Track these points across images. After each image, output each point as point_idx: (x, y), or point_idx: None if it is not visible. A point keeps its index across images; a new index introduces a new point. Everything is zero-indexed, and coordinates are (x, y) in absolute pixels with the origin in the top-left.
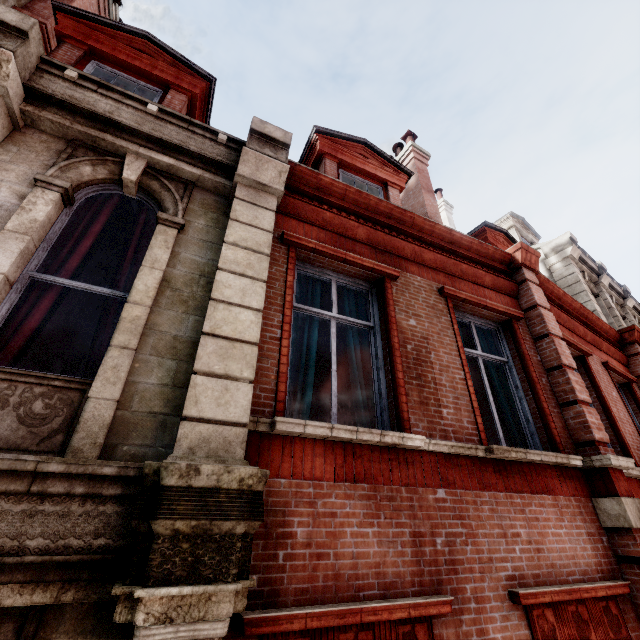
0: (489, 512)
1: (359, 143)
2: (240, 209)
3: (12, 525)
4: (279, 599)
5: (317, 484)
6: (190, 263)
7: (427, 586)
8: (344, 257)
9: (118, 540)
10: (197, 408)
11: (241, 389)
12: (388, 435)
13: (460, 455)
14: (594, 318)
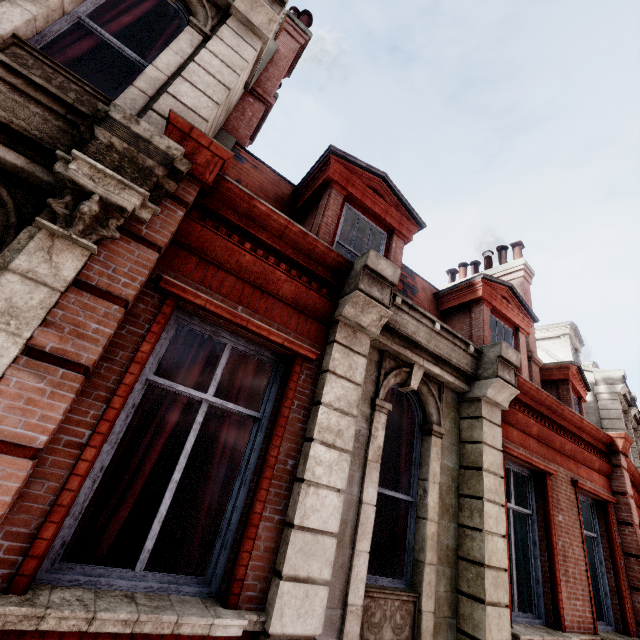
0: None
1: (505, 286)
2: (486, 430)
3: None
4: None
5: None
6: (446, 469)
7: None
8: (531, 462)
9: None
10: (491, 635)
11: (505, 614)
12: None
13: None
14: (638, 476)
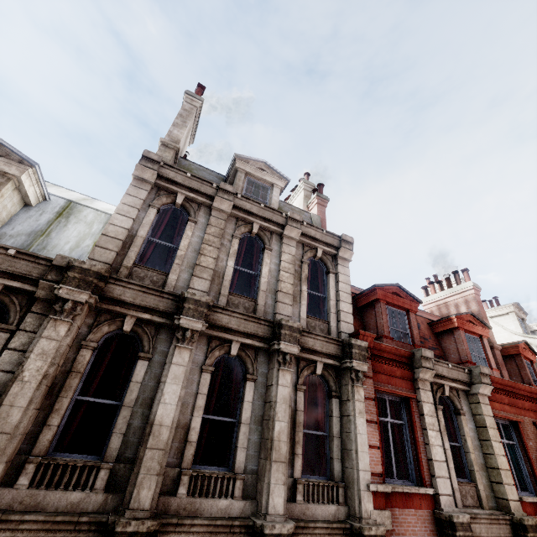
0: None
1: (468, 314)
2: (483, 408)
3: (498, 531)
4: None
5: (531, 516)
6: (470, 429)
7: None
8: (508, 418)
9: (511, 534)
10: (509, 496)
11: (513, 488)
12: None
13: None
14: None
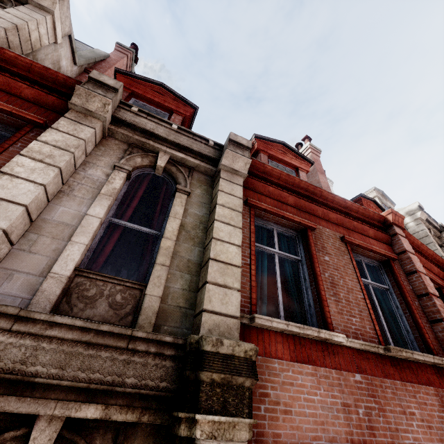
0: (391, 394)
1: (280, 144)
2: (224, 184)
3: (118, 368)
4: (264, 438)
5: (280, 362)
6: (194, 215)
7: (356, 443)
8: (283, 215)
9: (173, 384)
10: (211, 305)
11: (234, 294)
12: (322, 332)
13: (367, 351)
14: (443, 262)
